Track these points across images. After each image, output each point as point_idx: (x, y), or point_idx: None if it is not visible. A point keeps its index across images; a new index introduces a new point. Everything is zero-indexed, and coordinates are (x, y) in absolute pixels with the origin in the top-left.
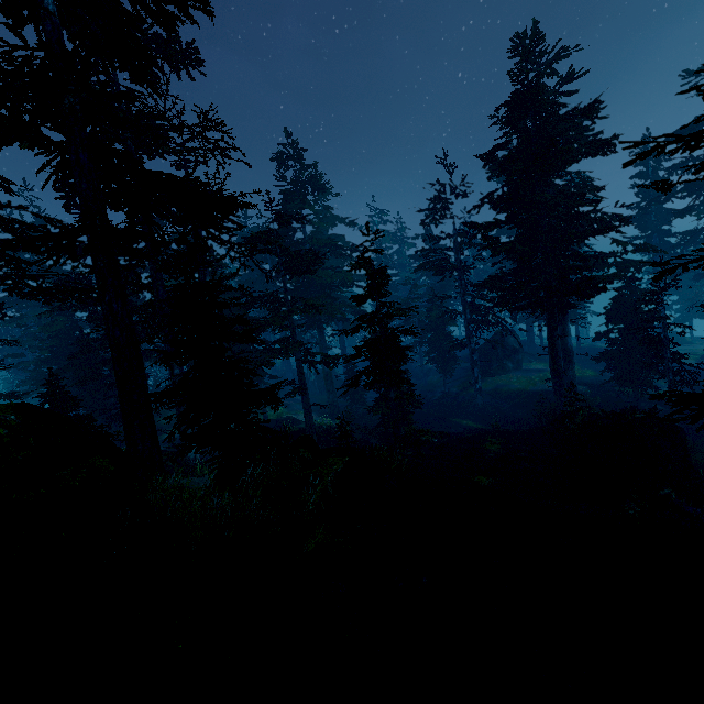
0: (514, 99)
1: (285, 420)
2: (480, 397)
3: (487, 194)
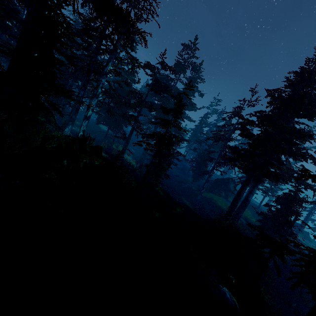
0: (300, 71)
1: (117, 151)
2: (200, 196)
3: (260, 110)
